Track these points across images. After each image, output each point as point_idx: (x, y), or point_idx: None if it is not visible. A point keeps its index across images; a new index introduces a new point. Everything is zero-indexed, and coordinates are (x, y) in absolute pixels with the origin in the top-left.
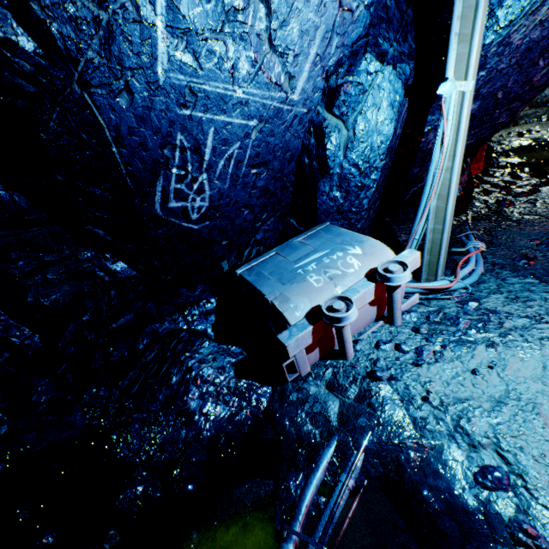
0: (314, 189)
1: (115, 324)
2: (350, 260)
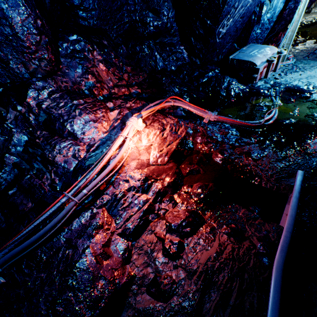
0: (251, 29)
1: (194, 74)
2: (267, 51)
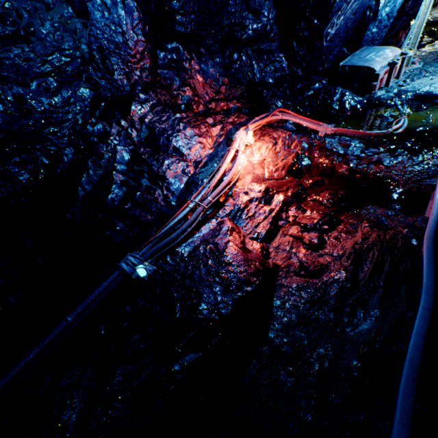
0: (365, 28)
1: (297, 87)
2: (387, 53)
